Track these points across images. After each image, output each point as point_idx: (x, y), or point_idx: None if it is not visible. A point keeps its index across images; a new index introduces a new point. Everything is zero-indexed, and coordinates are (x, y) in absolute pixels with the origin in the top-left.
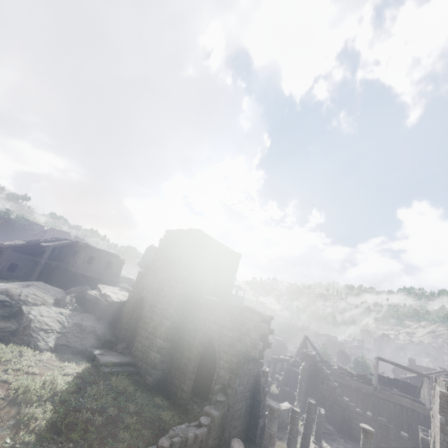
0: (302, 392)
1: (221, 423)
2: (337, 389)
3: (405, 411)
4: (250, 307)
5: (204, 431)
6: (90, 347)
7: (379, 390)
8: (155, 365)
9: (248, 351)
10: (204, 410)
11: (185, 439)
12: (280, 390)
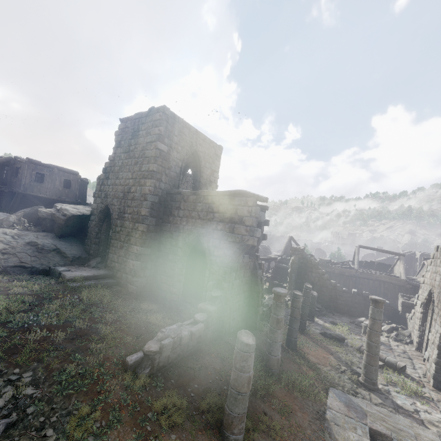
0: (292, 282)
1: (219, 316)
2: (325, 275)
3: (383, 285)
4: (243, 191)
5: (200, 327)
6: (54, 265)
7: (360, 272)
8: (136, 273)
9: (244, 240)
10: (199, 307)
11: (179, 338)
12: (269, 284)
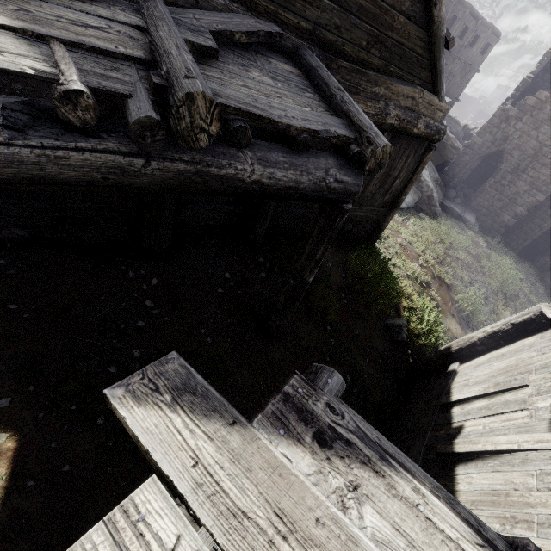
0: None
1: None
2: None
3: None
4: None
5: None
6: (442, 201)
7: None
8: (507, 227)
9: None
10: None
11: None
12: None
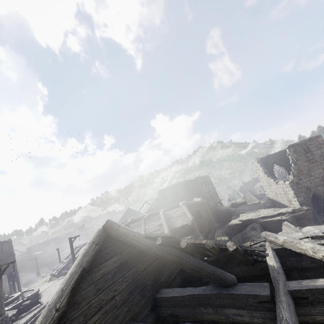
0: None
1: None
2: None
3: None
4: None
5: None
6: None
7: None
8: None
9: None
10: None
11: None
12: None
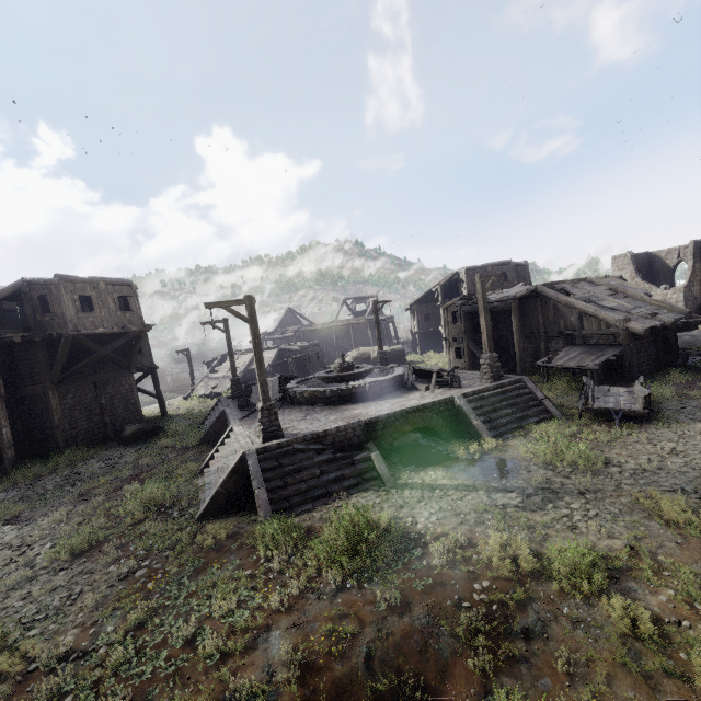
0: None
1: None
2: None
3: None
4: None
5: None
6: None
7: None
8: None
9: None
10: None
11: None
12: None
